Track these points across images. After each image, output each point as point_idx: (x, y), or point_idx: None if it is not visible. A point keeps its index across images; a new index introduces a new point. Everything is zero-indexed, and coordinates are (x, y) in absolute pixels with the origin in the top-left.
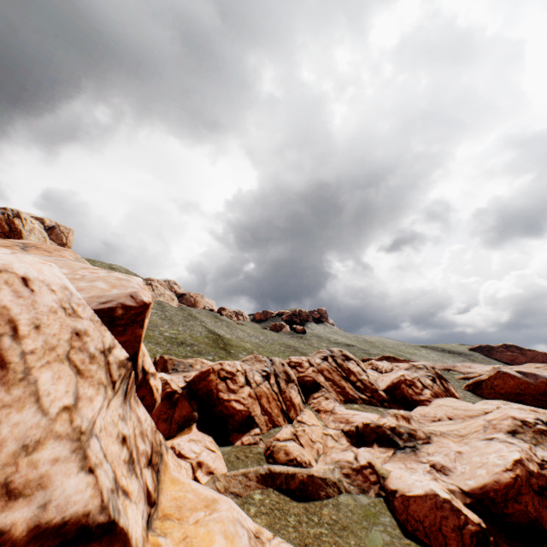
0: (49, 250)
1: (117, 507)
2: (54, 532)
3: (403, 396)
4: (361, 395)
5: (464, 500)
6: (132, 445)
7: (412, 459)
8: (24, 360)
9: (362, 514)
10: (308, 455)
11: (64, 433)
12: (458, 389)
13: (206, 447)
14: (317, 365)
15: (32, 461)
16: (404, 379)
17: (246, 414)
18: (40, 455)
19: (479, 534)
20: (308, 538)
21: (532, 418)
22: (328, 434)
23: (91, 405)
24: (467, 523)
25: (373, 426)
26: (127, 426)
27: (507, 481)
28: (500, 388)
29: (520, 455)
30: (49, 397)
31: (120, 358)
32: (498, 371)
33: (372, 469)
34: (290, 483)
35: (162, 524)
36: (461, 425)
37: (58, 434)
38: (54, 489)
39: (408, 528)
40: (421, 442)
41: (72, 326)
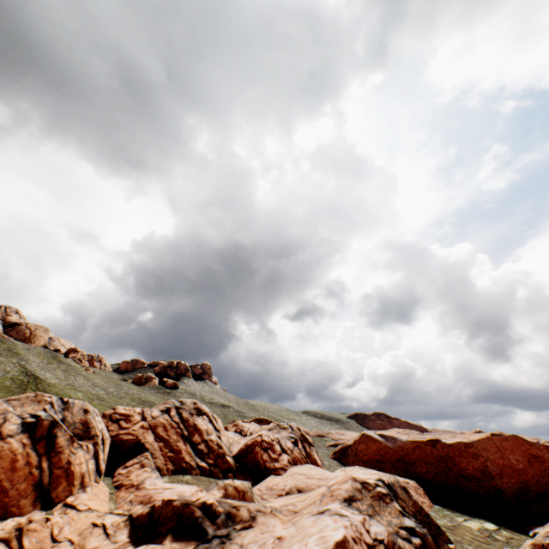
0: None
1: None
2: None
3: (256, 462)
4: (202, 462)
5: None
6: None
7: None
8: None
9: None
10: None
11: None
12: (326, 457)
13: None
14: (152, 418)
15: None
16: (261, 441)
17: None
18: None
19: None
20: None
21: (374, 478)
22: (100, 525)
23: None
24: None
25: (179, 504)
26: None
27: None
28: (364, 454)
29: (345, 534)
30: None
31: None
32: (363, 434)
33: None
34: None
35: None
36: (303, 496)
37: None
38: None
39: None
40: (241, 526)
41: None
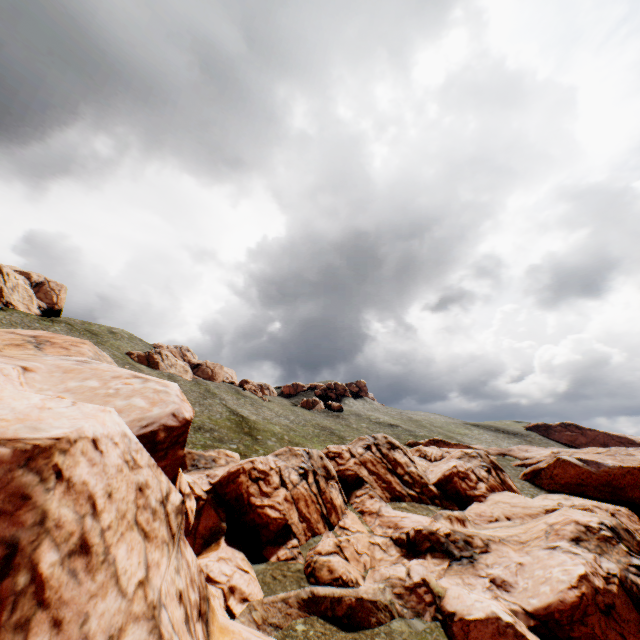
0: (65, 346)
1: None
2: None
3: (456, 491)
4: (410, 491)
5: (528, 622)
6: (186, 600)
7: (470, 572)
8: (103, 538)
9: None
10: (355, 572)
11: (141, 613)
12: (515, 478)
13: (238, 567)
14: (359, 455)
15: None
16: (457, 471)
17: (282, 523)
18: None
19: None
20: None
21: (595, 522)
22: (375, 543)
23: (159, 571)
24: None
25: (426, 532)
26: (181, 578)
27: (572, 600)
28: (560, 478)
29: (585, 570)
30: (126, 574)
31: (176, 504)
32: (558, 458)
33: (427, 587)
34: (336, 608)
35: None
36: (520, 528)
37: (136, 615)
38: None
39: None
40: (479, 551)
41: (135, 481)
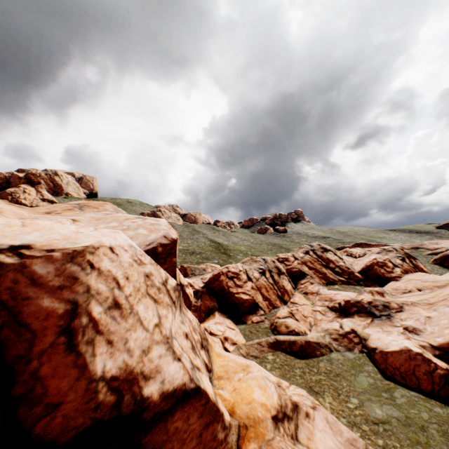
0: (96, 207)
1: (197, 377)
2: (171, 395)
3: (376, 275)
4: (340, 278)
5: (433, 352)
6: (191, 338)
7: (387, 324)
8: (128, 301)
9: (350, 365)
10: (303, 327)
11: (159, 340)
12: (426, 264)
13: (227, 327)
14: (301, 258)
15: (149, 359)
16: (376, 262)
17: (252, 302)
18: (152, 354)
19: (447, 376)
20: (311, 383)
21: None
22: (316, 310)
23: (167, 320)
24: (437, 369)
25: (353, 302)
26: (186, 327)
27: None
28: None
29: None
30: (146, 320)
31: (173, 285)
32: None
33: (355, 334)
34: (292, 347)
35: (218, 382)
36: (429, 295)
37: (157, 341)
38: (164, 372)
39: (387, 373)
40: (395, 311)
41: (143, 271)
